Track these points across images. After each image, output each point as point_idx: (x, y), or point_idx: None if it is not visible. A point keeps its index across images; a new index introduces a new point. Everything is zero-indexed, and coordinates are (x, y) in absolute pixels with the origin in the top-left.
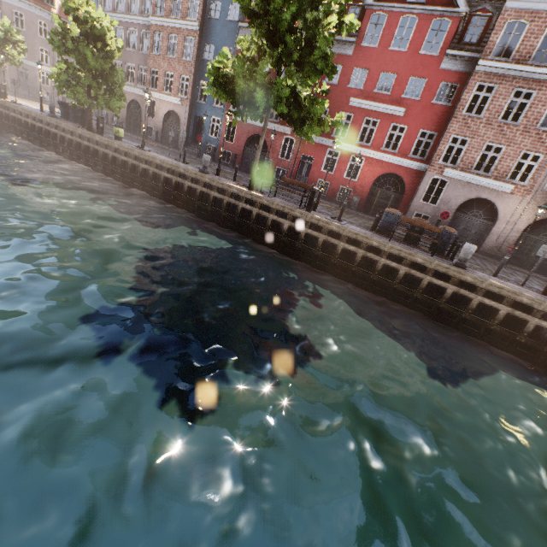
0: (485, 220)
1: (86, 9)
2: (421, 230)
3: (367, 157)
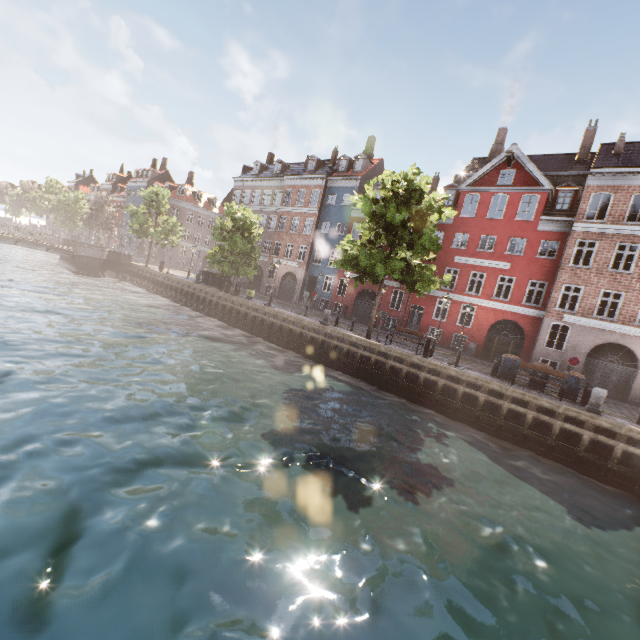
0: (624, 366)
1: (242, 213)
2: (545, 375)
3: (479, 306)
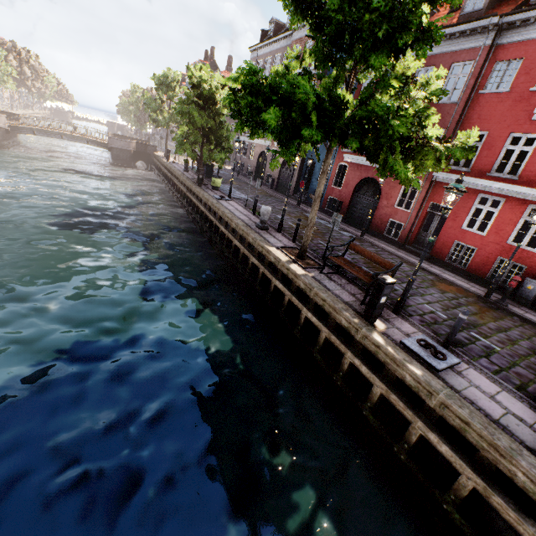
0: None
1: (200, 75)
2: None
3: None
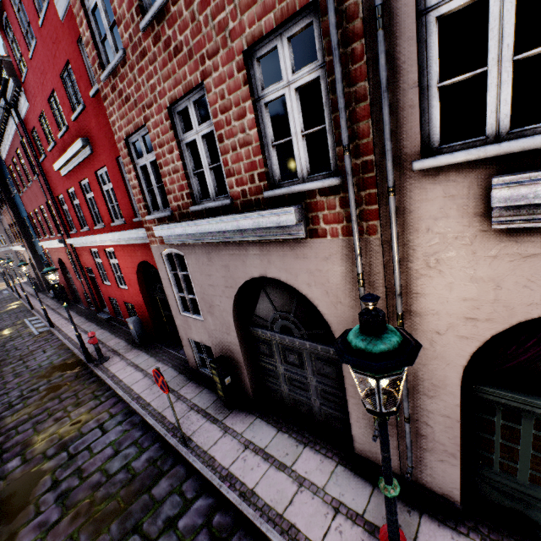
0: (315, 344)
1: None
2: None
3: (113, 245)
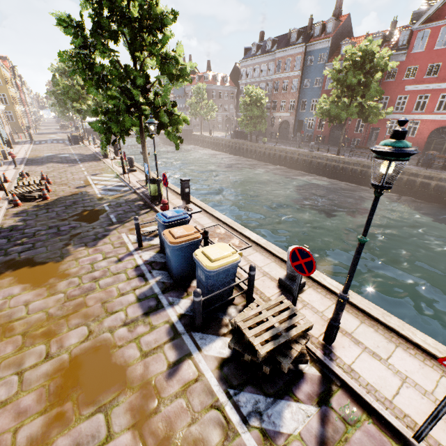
0: None
1: (255, 91)
2: None
3: (422, 120)
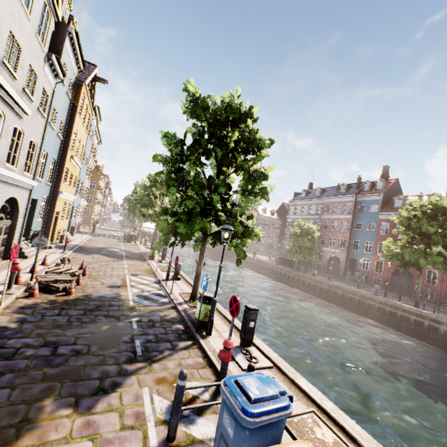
0: None
1: (307, 225)
2: None
3: None
